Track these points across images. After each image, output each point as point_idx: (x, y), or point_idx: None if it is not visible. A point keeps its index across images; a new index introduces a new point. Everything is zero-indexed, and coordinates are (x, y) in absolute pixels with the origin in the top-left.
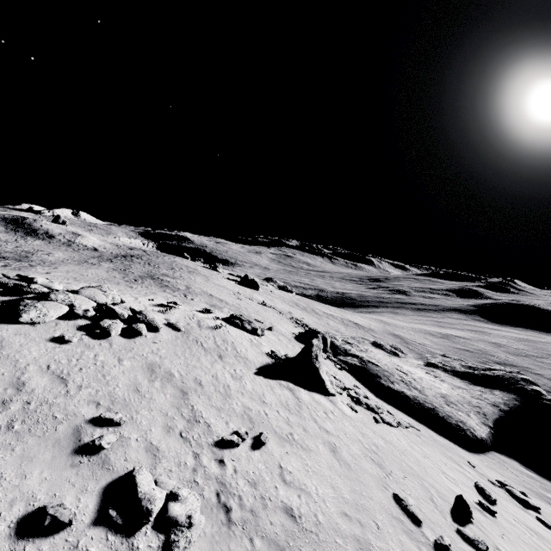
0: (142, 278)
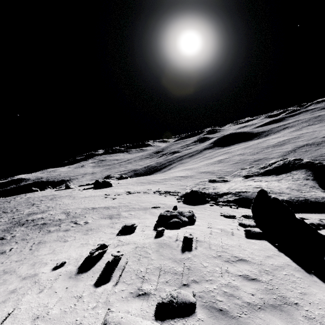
0: (8, 231)
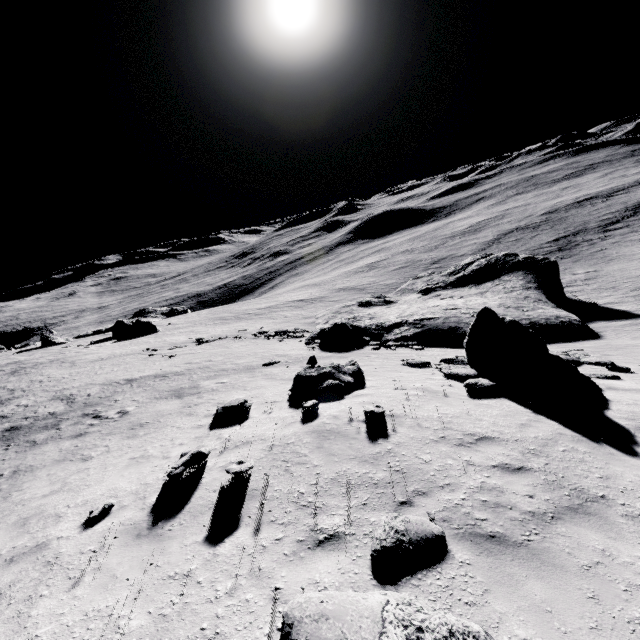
0: None
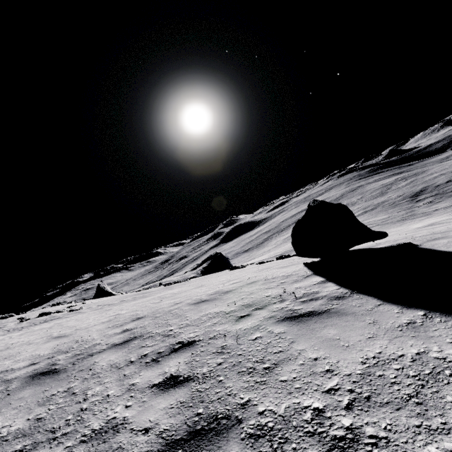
0: None
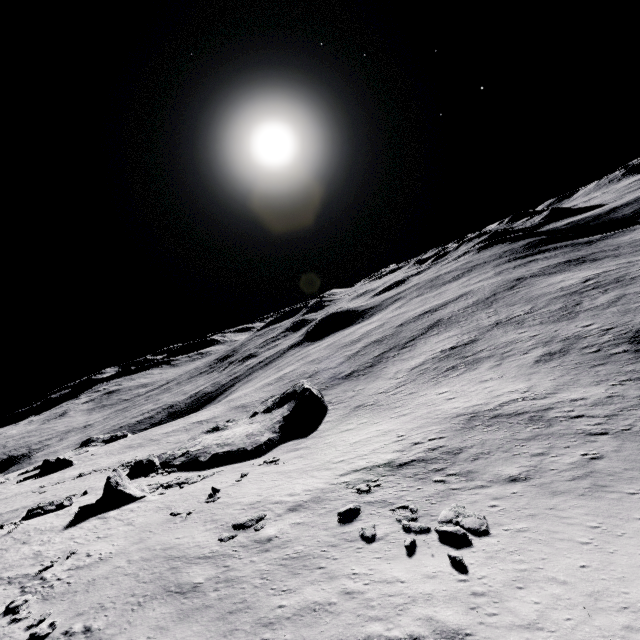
0: None
